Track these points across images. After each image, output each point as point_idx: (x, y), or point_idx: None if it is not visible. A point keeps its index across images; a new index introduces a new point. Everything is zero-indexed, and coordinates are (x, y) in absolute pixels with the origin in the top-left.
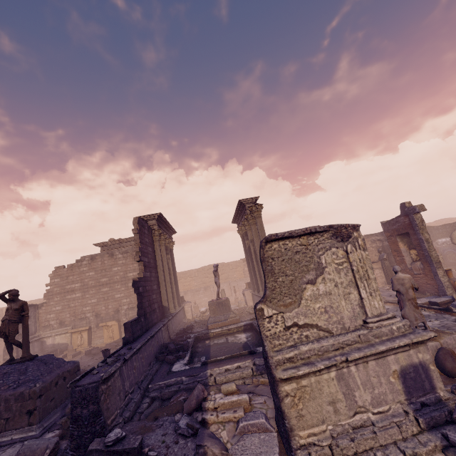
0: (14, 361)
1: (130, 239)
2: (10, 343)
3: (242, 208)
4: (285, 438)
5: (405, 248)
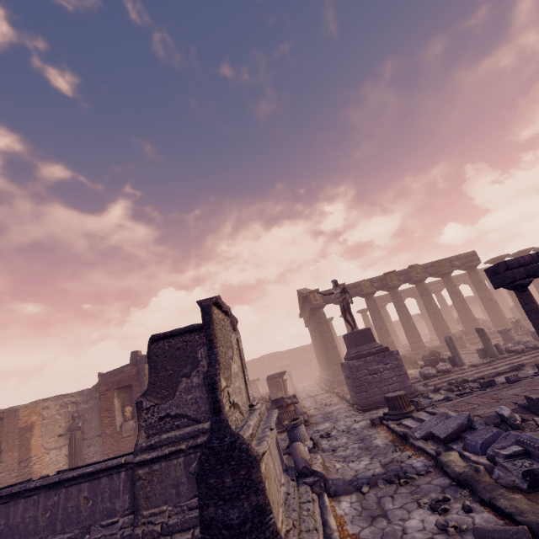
0: None
1: None
2: None
3: None
4: None
5: (119, 405)
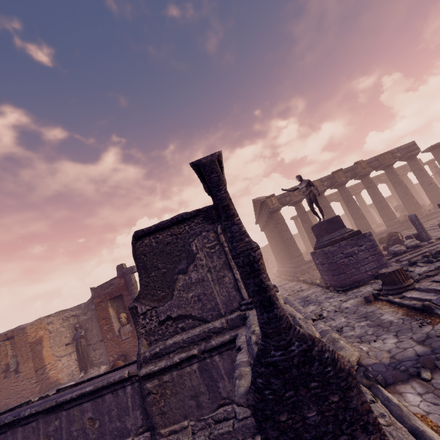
0: None
1: None
2: None
3: None
4: None
5: (114, 313)
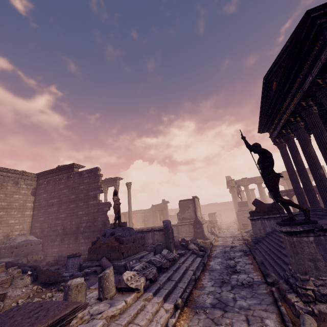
0: (120, 226)
1: (6, 169)
2: (120, 216)
3: (110, 180)
4: (201, 237)
5: (159, 215)
